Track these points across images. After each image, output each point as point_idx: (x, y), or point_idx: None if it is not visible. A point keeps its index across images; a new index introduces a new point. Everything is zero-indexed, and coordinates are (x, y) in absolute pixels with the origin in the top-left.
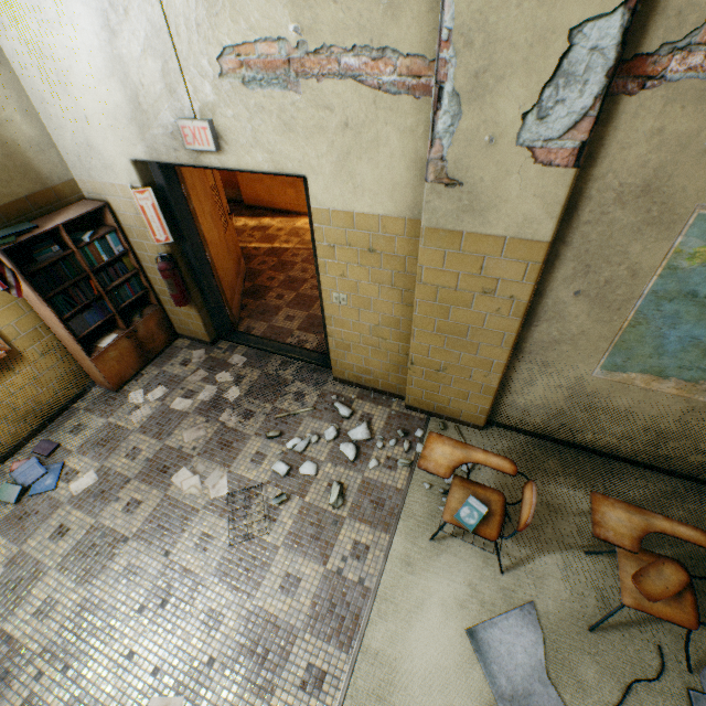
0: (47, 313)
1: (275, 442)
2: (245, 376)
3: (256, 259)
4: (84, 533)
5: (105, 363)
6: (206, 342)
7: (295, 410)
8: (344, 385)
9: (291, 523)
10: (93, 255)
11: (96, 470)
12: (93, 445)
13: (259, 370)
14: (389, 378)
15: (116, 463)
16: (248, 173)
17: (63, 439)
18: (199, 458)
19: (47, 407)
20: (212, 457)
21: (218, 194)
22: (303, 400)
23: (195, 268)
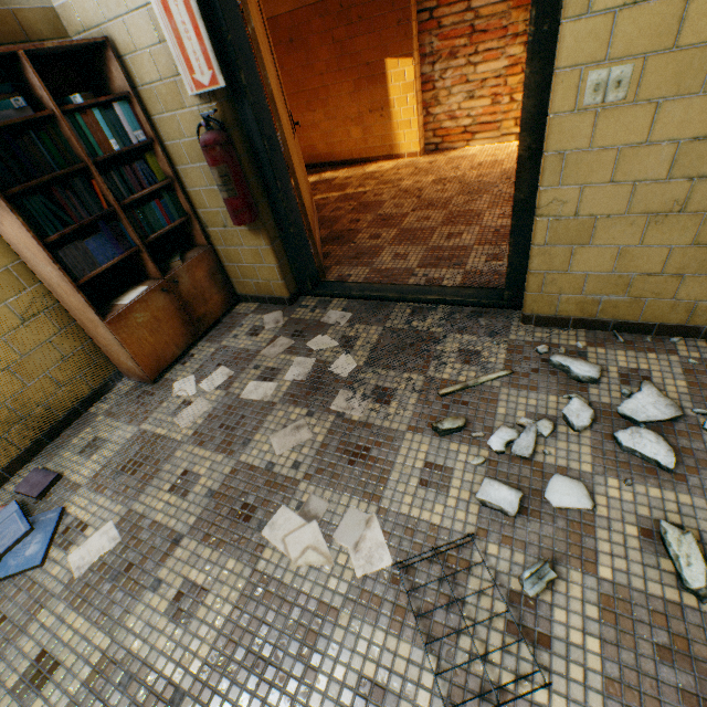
0: (16, 232)
1: (457, 442)
2: (356, 337)
3: (327, 208)
4: (85, 676)
5: (129, 332)
6: (282, 300)
7: (473, 379)
8: (548, 329)
9: (598, 650)
10: (92, 134)
11: (117, 520)
12: (114, 472)
13: (377, 326)
14: (677, 290)
15: (153, 505)
16: (300, 120)
17: (67, 466)
18: (308, 484)
19: (43, 413)
20: (335, 480)
21: (279, 83)
22: (480, 362)
23: (262, 157)
